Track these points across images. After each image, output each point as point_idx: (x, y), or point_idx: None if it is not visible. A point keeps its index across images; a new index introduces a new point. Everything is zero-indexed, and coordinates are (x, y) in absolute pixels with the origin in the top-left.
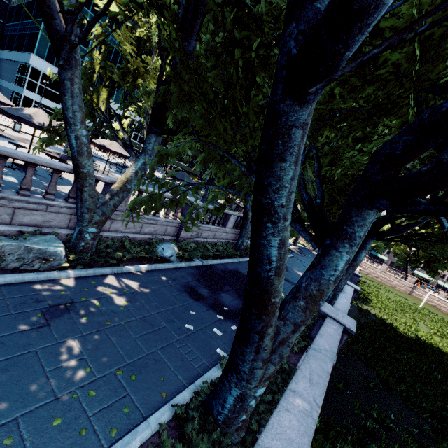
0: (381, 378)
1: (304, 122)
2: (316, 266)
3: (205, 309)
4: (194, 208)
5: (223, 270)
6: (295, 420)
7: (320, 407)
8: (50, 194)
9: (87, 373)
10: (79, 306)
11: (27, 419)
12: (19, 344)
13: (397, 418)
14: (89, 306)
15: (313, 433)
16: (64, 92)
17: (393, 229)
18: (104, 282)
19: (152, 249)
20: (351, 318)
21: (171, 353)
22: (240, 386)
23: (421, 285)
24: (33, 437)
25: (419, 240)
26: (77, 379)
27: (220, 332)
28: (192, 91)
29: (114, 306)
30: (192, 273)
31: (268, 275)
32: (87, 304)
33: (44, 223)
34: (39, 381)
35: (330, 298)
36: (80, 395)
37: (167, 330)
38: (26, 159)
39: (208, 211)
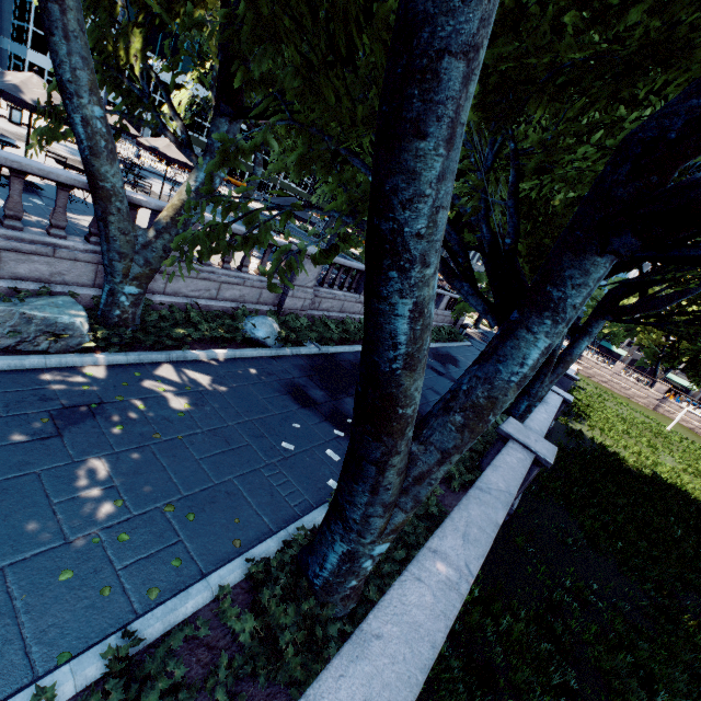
0: (587, 531)
1: (471, 41)
2: (489, 357)
3: (316, 421)
4: (283, 252)
5: (353, 362)
6: (428, 594)
7: (474, 575)
8: (57, 227)
9: (118, 508)
10: (111, 409)
11: (19, 570)
12: (11, 462)
13: (603, 589)
14: (127, 410)
15: (468, 605)
16: (51, 28)
17: (643, 302)
18: (155, 374)
19: (236, 325)
20: (553, 442)
21: (254, 483)
22: (348, 539)
23: (674, 397)
24: (28, 596)
25: (685, 323)
26: (101, 515)
27: (337, 456)
28: (275, 14)
29: (168, 412)
30: (300, 365)
31: (392, 368)
32: (124, 406)
33: (53, 277)
34: (41, 516)
35: (521, 411)
36: (105, 540)
37: (252, 449)
38: (4, 163)
39: (332, 267)
